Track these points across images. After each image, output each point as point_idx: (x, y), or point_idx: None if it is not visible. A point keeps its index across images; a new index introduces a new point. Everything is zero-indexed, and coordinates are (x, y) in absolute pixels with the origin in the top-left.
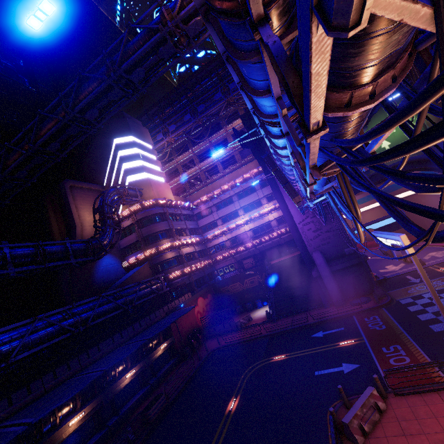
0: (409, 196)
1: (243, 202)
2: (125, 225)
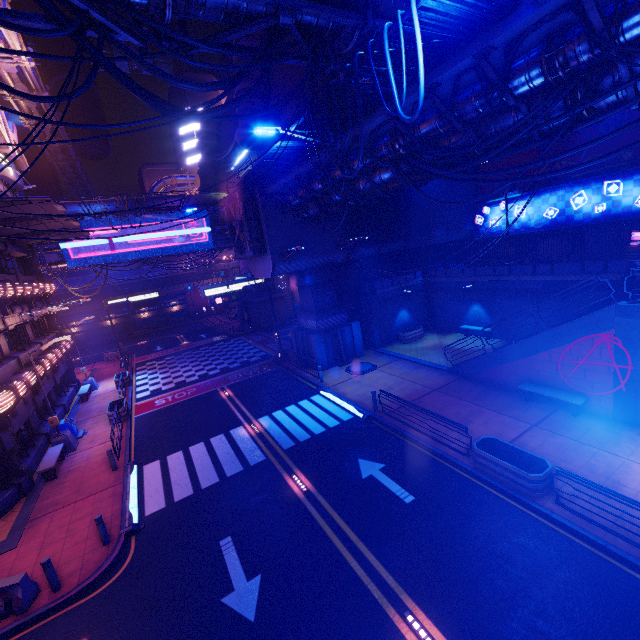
0: None
1: None
2: None
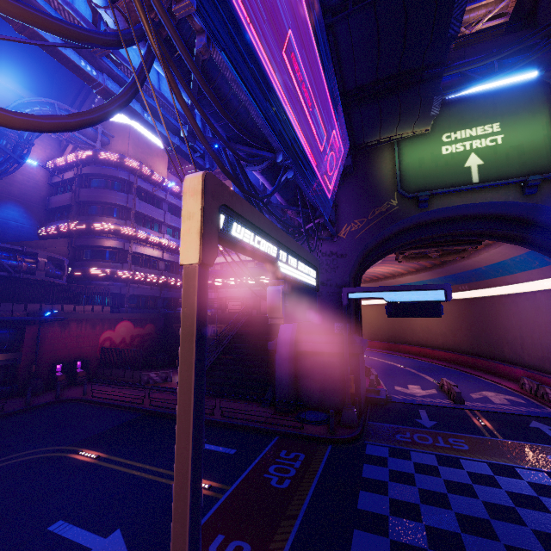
0: (496, 296)
1: None
2: (65, 176)
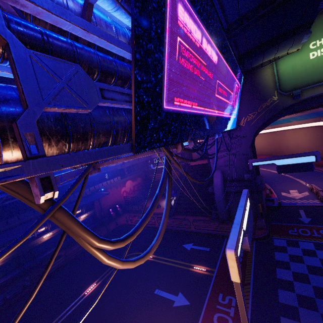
0: None
1: None
2: None
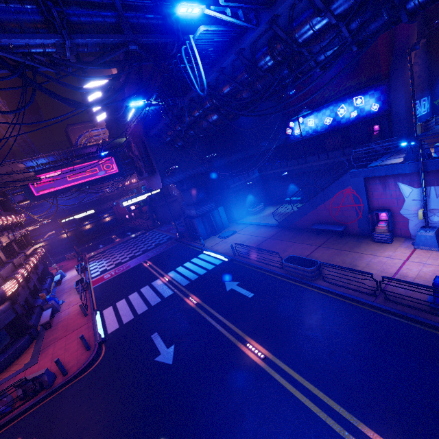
0: None
1: None
2: None
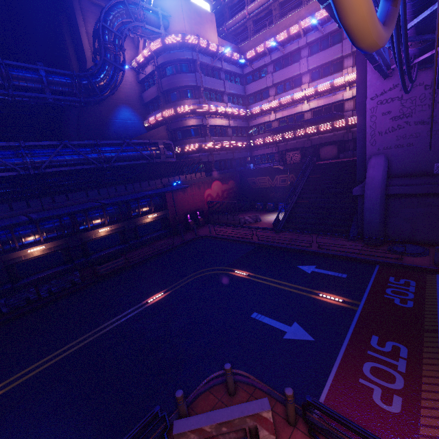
0: None
1: (314, 60)
2: (147, 71)
